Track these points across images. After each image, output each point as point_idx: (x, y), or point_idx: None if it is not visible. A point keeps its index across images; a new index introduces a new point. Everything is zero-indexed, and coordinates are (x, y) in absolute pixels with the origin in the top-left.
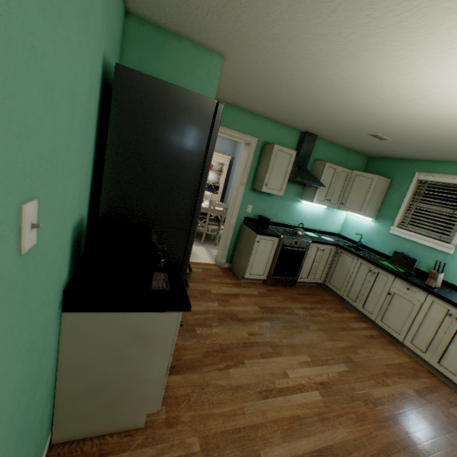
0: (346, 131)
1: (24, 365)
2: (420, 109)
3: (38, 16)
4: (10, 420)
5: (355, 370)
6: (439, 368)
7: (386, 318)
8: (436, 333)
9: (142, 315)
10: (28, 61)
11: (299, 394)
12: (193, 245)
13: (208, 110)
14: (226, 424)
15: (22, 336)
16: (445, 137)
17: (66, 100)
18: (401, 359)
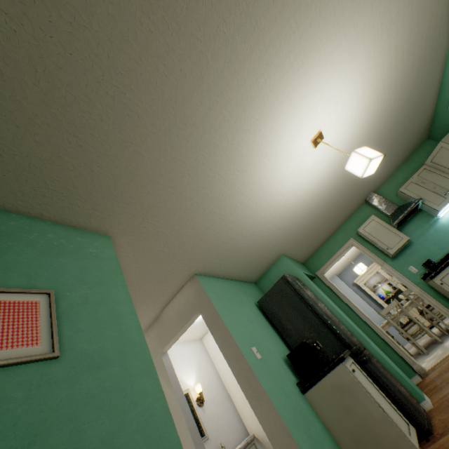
0: (365, 181)
1: (286, 399)
2: (339, 168)
3: (233, 315)
4: (292, 416)
5: None
6: None
7: None
8: None
9: (328, 376)
10: (235, 322)
11: None
12: (446, 341)
13: (283, 281)
14: None
15: (277, 386)
16: (381, 131)
17: (248, 323)
18: None
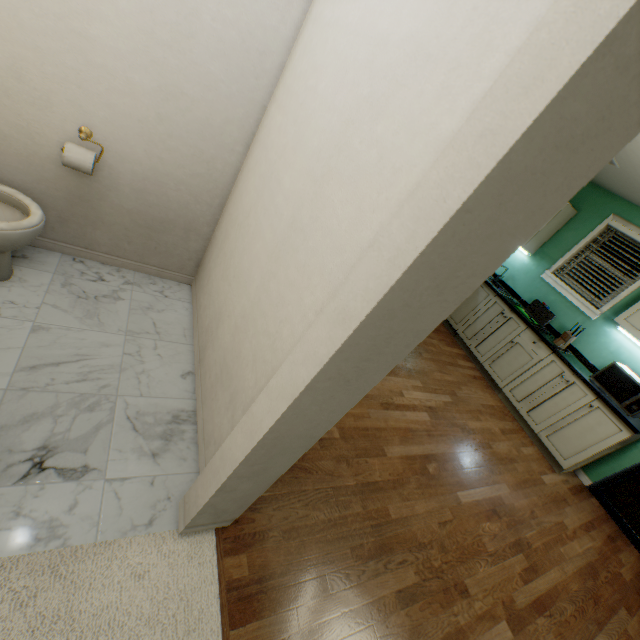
0: None
1: None
2: None
3: None
4: None
5: (457, 404)
6: (525, 417)
7: (496, 364)
8: (540, 389)
9: None
10: None
11: (412, 412)
12: None
13: None
14: (356, 423)
15: None
16: None
17: None
18: (495, 403)
